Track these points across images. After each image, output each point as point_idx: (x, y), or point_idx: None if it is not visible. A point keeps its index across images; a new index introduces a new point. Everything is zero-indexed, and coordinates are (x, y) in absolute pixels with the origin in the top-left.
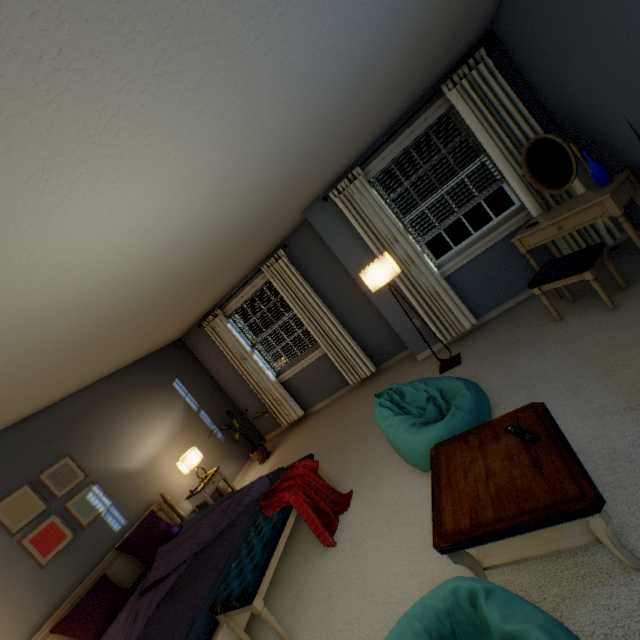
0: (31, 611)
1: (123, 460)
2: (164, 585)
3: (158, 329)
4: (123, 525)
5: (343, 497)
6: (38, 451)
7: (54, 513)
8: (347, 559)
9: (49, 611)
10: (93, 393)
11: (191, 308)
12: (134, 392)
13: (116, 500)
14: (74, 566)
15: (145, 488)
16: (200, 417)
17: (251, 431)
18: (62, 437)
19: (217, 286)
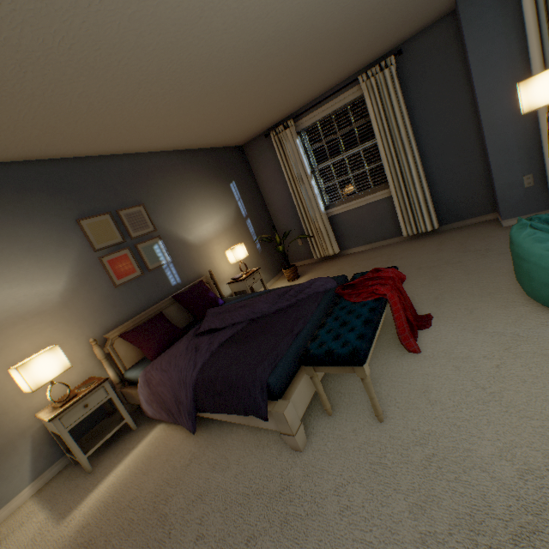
0: (105, 316)
1: (183, 231)
2: (222, 333)
3: (241, 110)
4: (177, 283)
5: (419, 317)
6: (119, 190)
7: (128, 248)
8: (444, 367)
9: (118, 322)
10: (167, 160)
11: (276, 99)
12: (199, 176)
13: (175, 260)
14: (139, 297)
15: (197, 261)
16: (246, 224)
17: (281, 254)
18: (139, 187)
19: (312, 79)
